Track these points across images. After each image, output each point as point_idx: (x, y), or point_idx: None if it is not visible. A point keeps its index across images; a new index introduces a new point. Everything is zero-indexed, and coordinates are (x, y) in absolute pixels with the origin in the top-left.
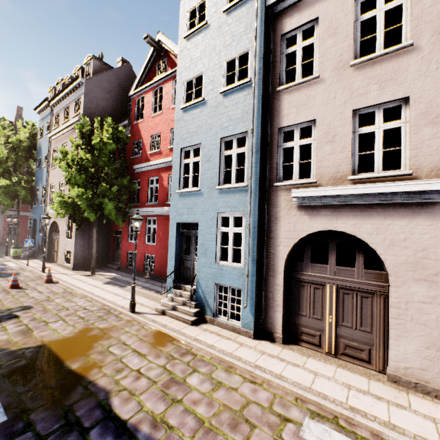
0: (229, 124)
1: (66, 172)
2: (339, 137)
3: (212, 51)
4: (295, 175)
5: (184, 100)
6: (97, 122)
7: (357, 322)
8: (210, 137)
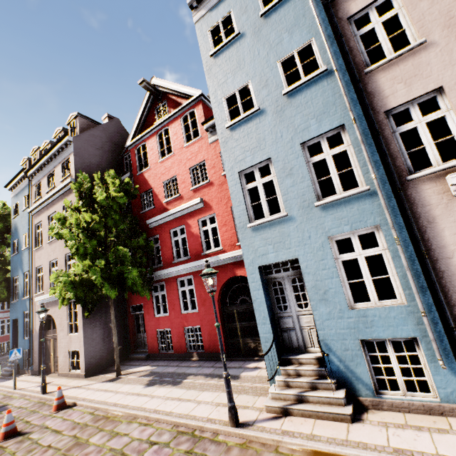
0: (310, 124)
1: (71, 241)
2: None
3: (256, 56)
4: (435, 159)
5: (228, 117)
6: (98, 178)
7: None
8: (282, 147)
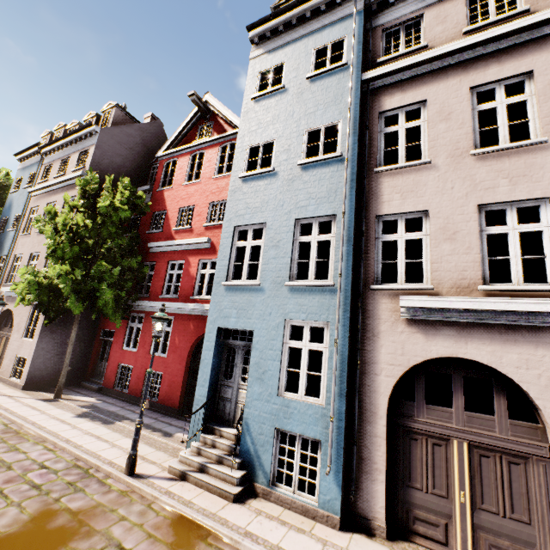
0: (310, 203)
1: (51, 240)
2: (462, 235)
3: (289, 117)
4: (400, 277)
5: (245, 167)
6: (109, 181)
7: (505, 505)
8: (279, 217)
